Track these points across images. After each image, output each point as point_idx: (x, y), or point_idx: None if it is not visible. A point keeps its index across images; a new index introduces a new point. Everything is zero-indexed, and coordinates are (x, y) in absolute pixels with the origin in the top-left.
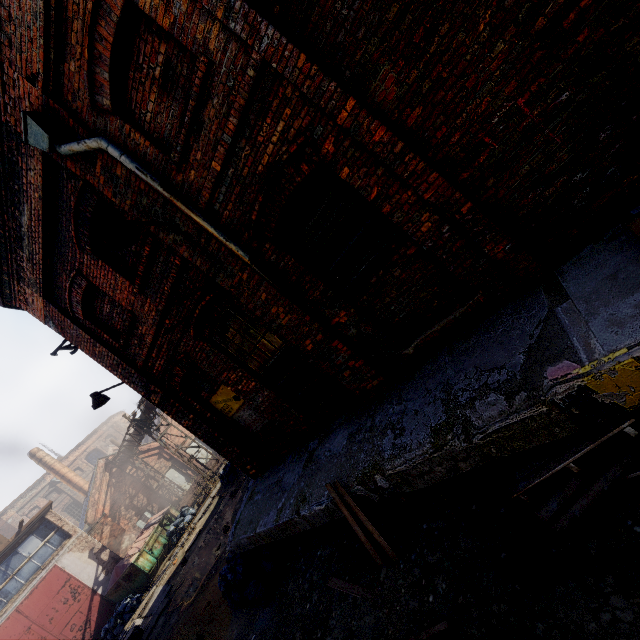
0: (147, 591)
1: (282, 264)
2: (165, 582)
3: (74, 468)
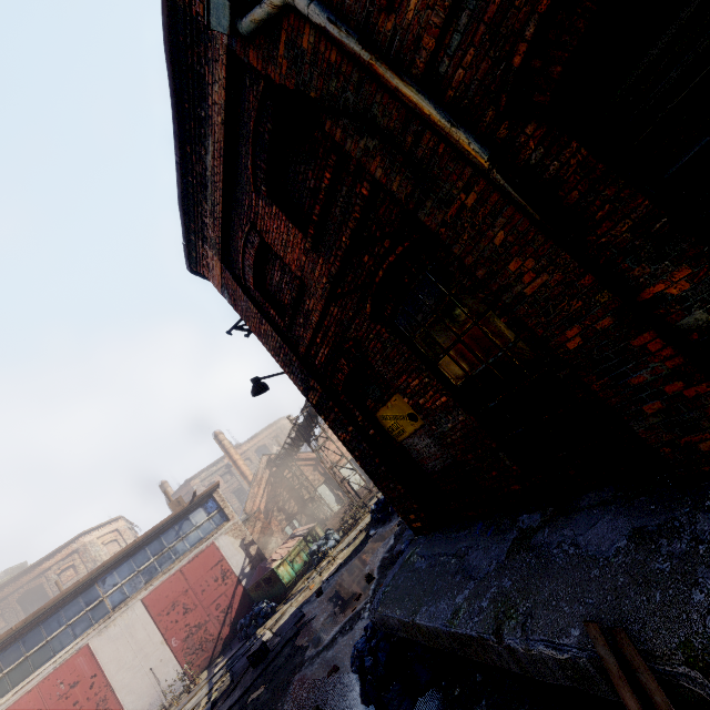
0: (282, 604)
1: (553, 167)
2: (298, 605)
3: (245, 457)
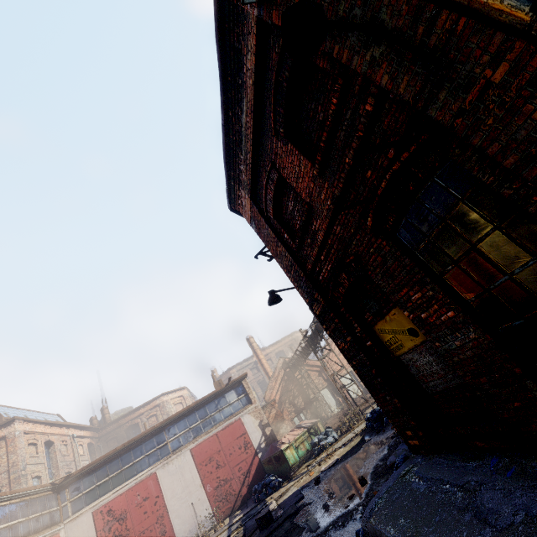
0: (287, 481)
1: None
2: (299, 486)
3: (268, 358)
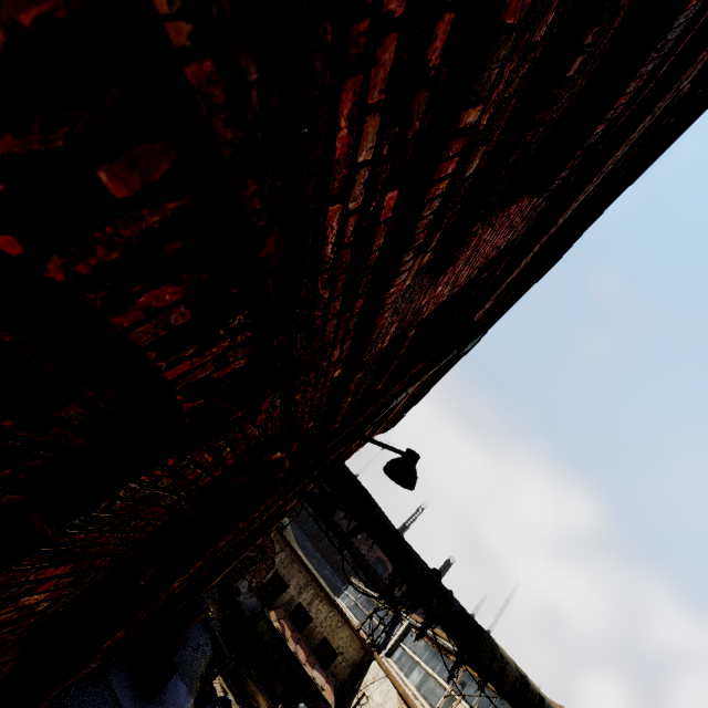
0: None
1: None
2: None
3: None
